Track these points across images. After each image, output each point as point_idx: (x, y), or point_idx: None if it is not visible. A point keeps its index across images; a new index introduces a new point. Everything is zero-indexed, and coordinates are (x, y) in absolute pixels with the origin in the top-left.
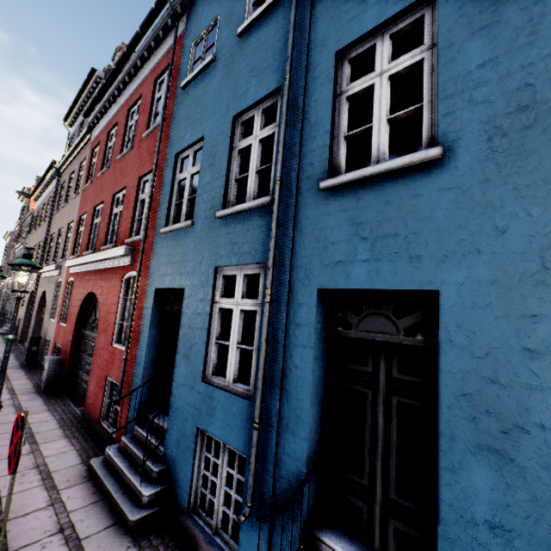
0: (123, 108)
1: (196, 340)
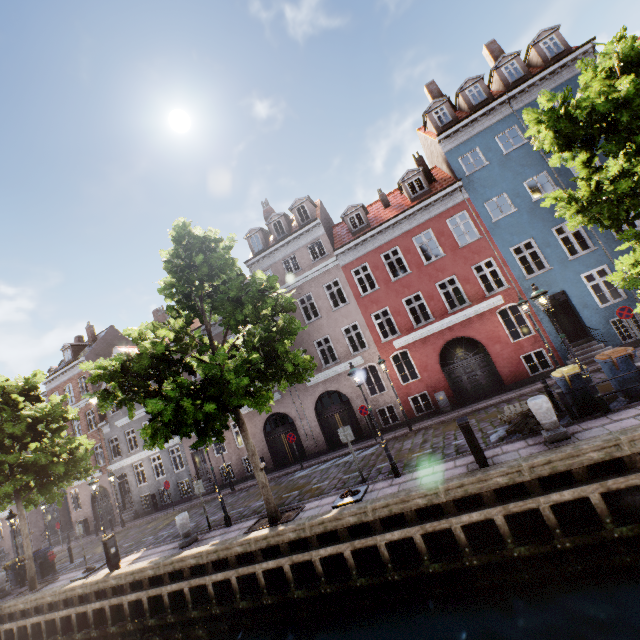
0: (401, 238)
1: (587, 300)
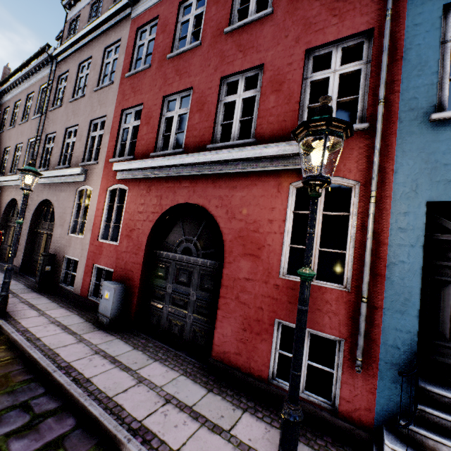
0: None
1: None
